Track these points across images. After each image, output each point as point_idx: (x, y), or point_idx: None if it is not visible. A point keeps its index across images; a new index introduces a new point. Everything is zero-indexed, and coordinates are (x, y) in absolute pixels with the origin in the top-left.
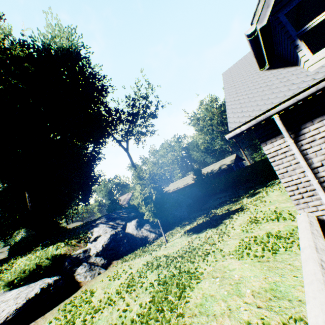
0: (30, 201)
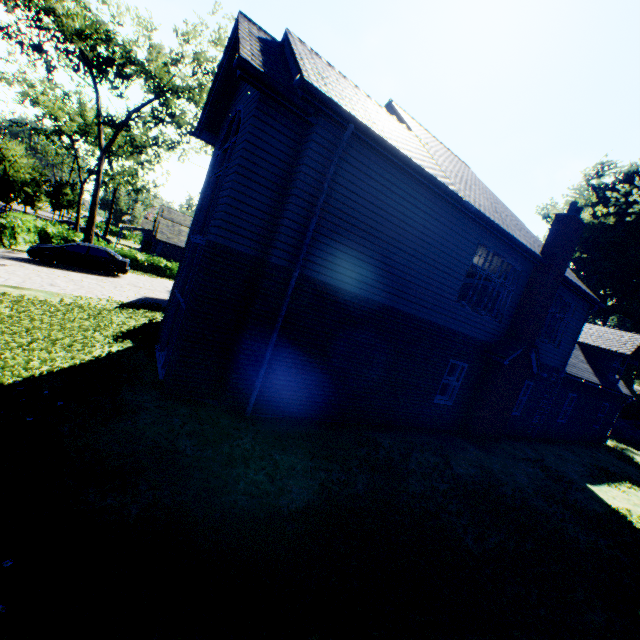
0: None
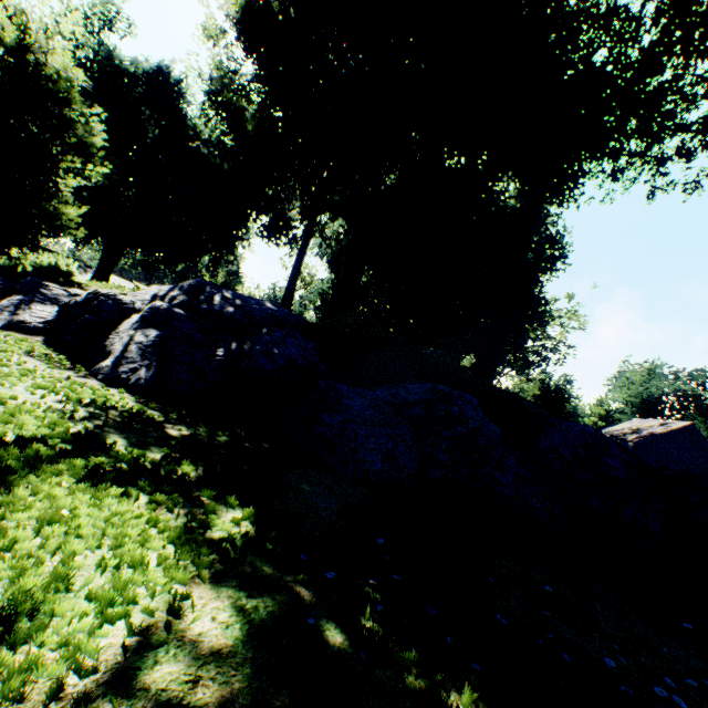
0: (298, 254)
